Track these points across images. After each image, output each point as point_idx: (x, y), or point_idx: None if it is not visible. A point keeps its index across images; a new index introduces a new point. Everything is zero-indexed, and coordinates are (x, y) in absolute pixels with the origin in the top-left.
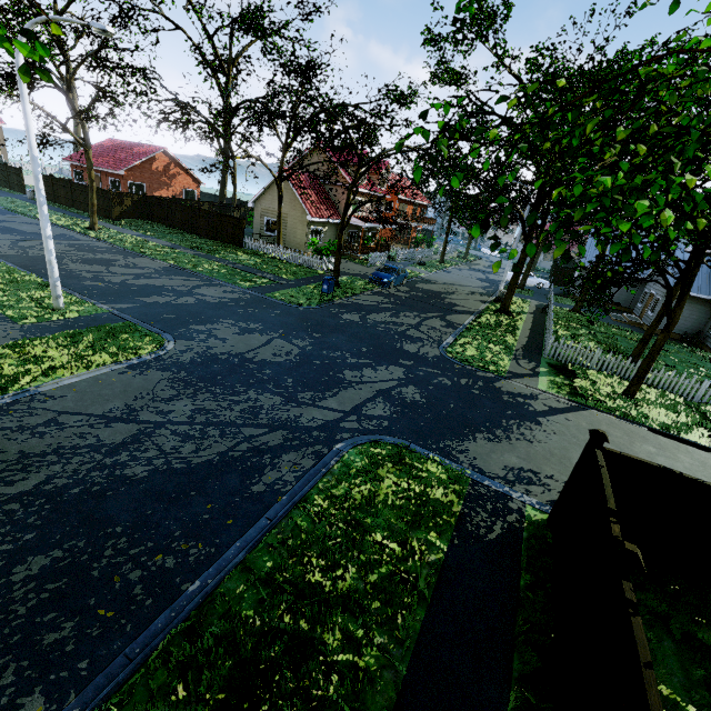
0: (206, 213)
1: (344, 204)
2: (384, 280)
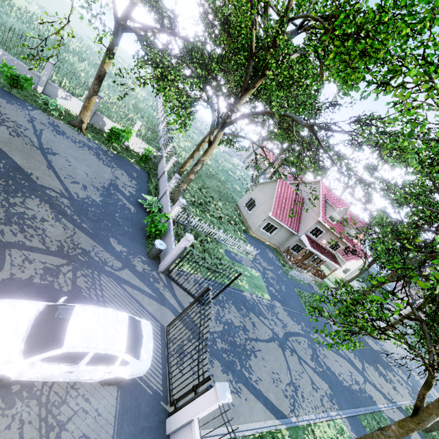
0: None
1: None
2: None
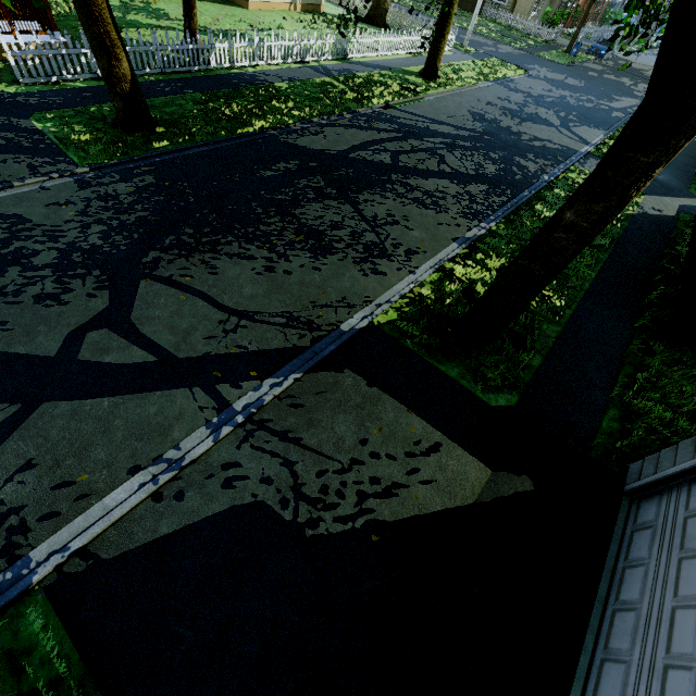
0: None
1: None
2: (602, 52)
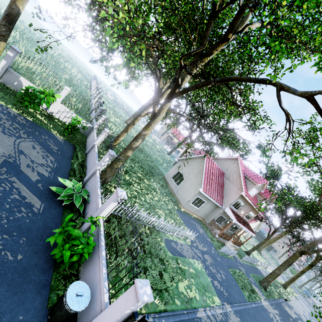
0: (262, 237)
1: (314, 277)
2: (309, 295)
